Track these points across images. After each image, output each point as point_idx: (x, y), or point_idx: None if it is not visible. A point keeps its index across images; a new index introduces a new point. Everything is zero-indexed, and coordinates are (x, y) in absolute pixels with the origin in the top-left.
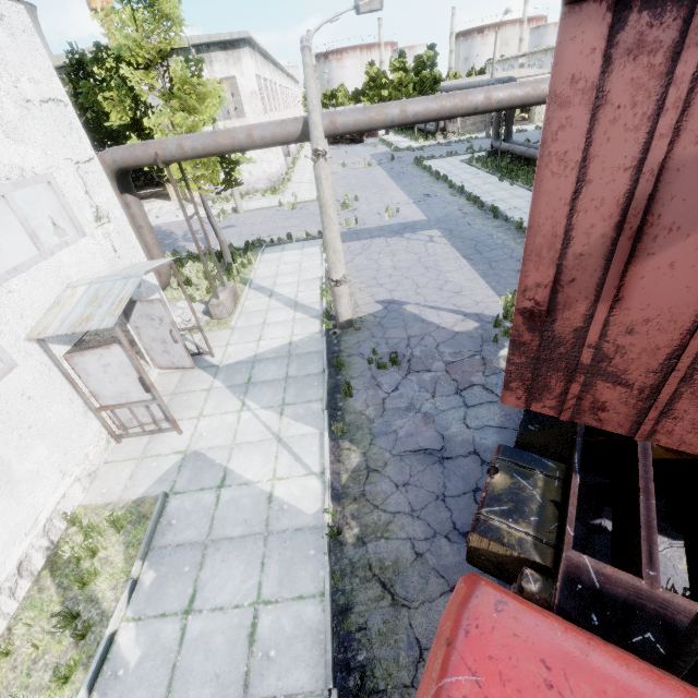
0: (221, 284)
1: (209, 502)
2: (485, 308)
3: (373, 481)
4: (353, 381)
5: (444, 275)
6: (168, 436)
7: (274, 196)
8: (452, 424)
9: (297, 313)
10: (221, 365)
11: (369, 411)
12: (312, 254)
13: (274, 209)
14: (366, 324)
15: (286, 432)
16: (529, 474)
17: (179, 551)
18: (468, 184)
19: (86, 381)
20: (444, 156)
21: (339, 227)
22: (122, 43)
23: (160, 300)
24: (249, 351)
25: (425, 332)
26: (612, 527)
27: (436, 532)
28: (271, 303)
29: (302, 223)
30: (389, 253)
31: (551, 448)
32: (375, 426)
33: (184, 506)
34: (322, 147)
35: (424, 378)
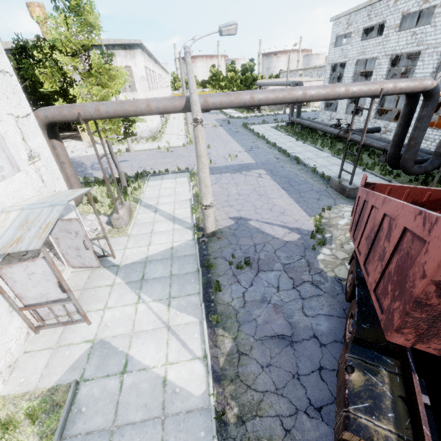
0: (120, 202)
1: (114, 388)
2: (302, 224)
3: (244, 363)
4: (220, 278)
5: (272, 200)
6: (79, 327)
7: (154, 142)
8: (294, 313)
9: (175, 225)
10: (121, 265)
11: (234, 303)
12: (182, 183)
13: (154, 151)
14: (225, 234)
15: (173, 321)
16: (376, 371)
17: (88, 439)
18: (277, 142)
19: (12, 286)
20: (260, 123)
21: None
22: (56, 37)
23: (77, 219)
24: (141, 254)
25: (265, 240)
26: (432, 406)
27: (297, 409)
28: (156, 217)
29: (174, 161)
30: (234, 184)
31: (381, 343)
32: (240, 316)
33: (93, 393)
34: (200, 117)
35: (270, 276)
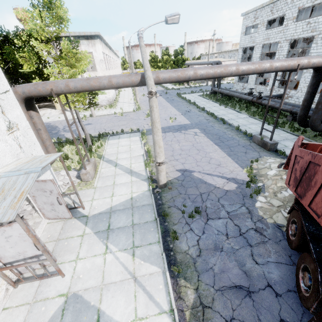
0: (87, 159)
1: None
2: (237, 174)
3: (208, 317)
4: (175, 226)
5: (208, 154)
6: (54, 279)
7: (111, 109)
8: (245, 260)
9: (132, 177)
10: (90, 216)
11: (190, 251)
12: (135, 141)
13: (111, 115)
14: (174, 185)
15: (139, 271)
16: None
17: None
18: (205, 106)
19: None
20: (190, 93)
21: (147, 126)
22: (32, 27)
23: (51, 180)
24: (106, 204)
25: (209, 190)
26: None
27: None
28: (116, 171)
29: (127, 123)
30: (176, 141)
31: None
32: (198, 265)
33: None
34: (154, 90)
35: (218, 224)
